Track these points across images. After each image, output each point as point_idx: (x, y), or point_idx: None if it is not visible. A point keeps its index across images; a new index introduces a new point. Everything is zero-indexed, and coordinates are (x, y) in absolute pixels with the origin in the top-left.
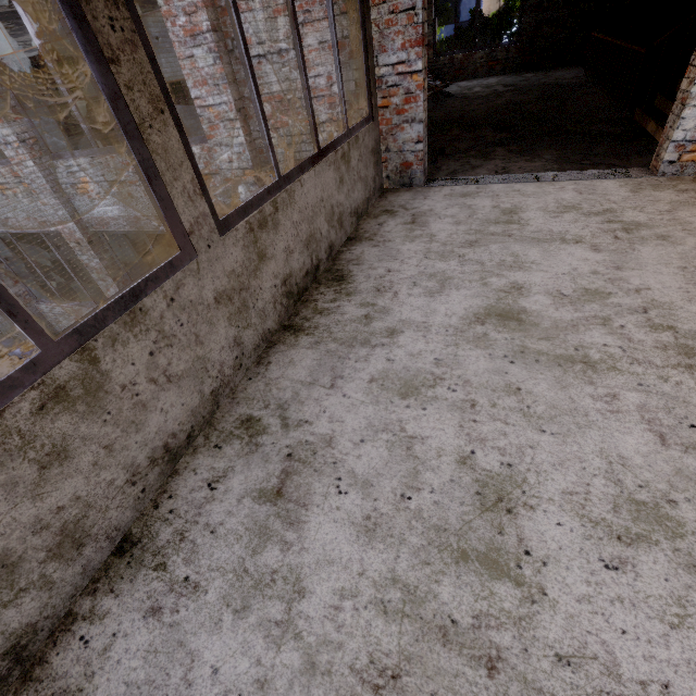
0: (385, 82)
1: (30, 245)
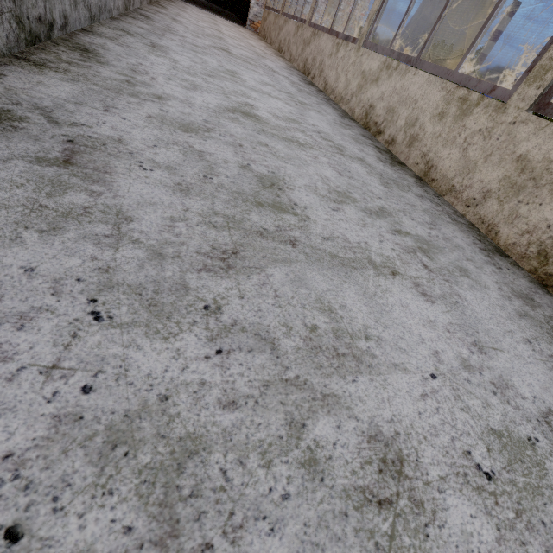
0: None
1: None
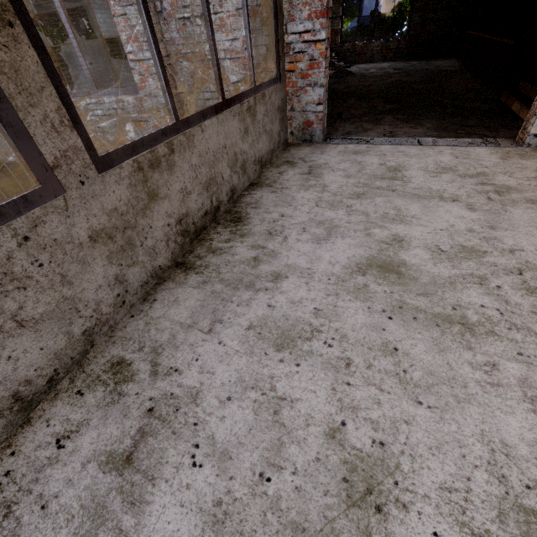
0: (292, 48)
1: (7, 172)
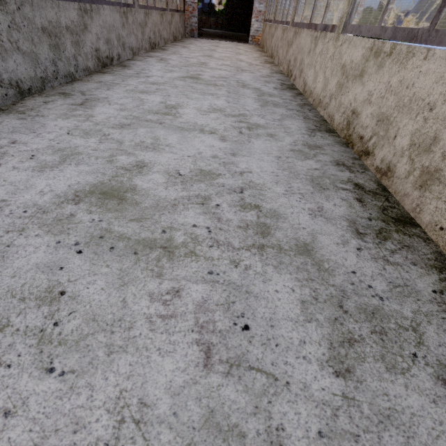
0: (188, 3)
1: None
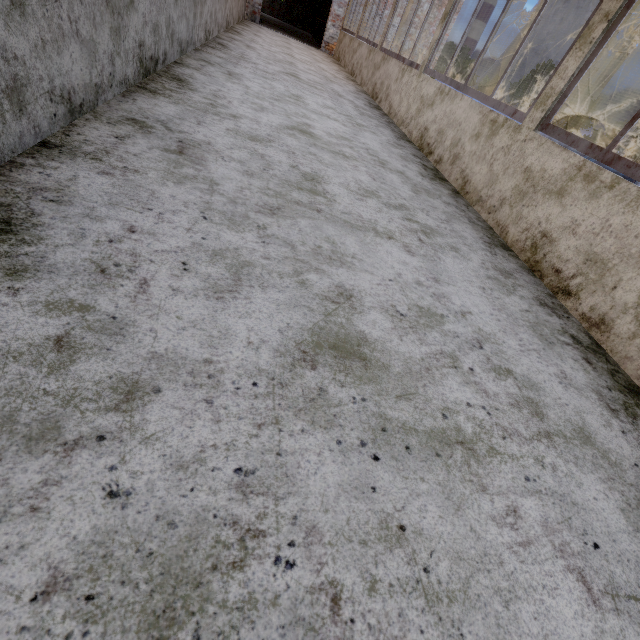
0: None
1: None
